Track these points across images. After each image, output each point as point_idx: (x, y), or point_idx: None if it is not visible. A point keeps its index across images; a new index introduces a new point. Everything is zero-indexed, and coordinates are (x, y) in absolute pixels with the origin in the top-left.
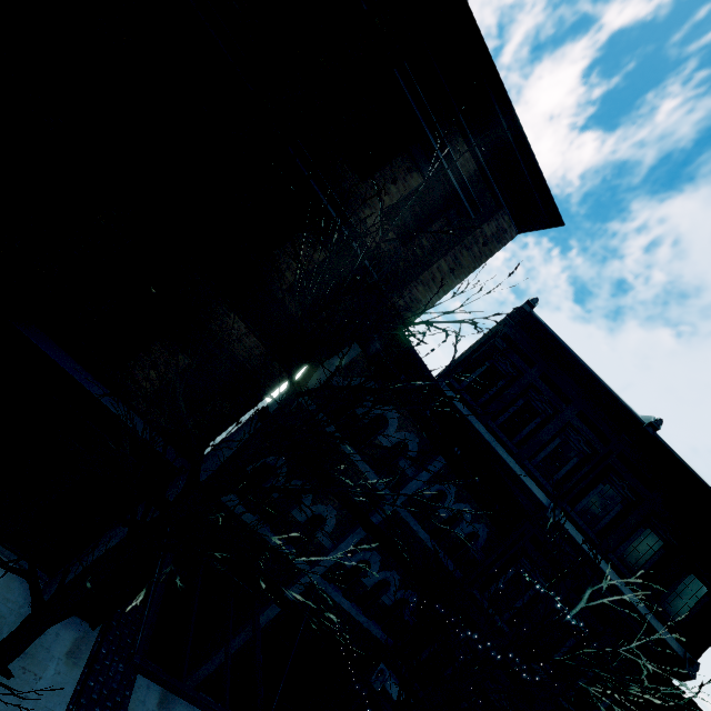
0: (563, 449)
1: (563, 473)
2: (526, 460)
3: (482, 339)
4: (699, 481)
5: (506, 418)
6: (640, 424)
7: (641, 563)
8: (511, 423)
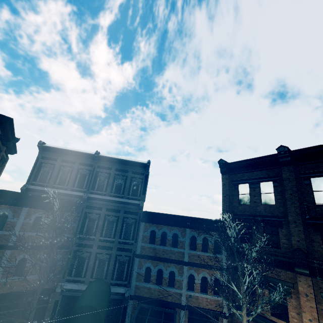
0: (82, 176)
1: (86, 183)
2: (72, 187)
3: (34, 163)
4: (116, 159)
5: (58, 180)
6: (93, 155)
7: (121, 189)
8: (62, 181)
